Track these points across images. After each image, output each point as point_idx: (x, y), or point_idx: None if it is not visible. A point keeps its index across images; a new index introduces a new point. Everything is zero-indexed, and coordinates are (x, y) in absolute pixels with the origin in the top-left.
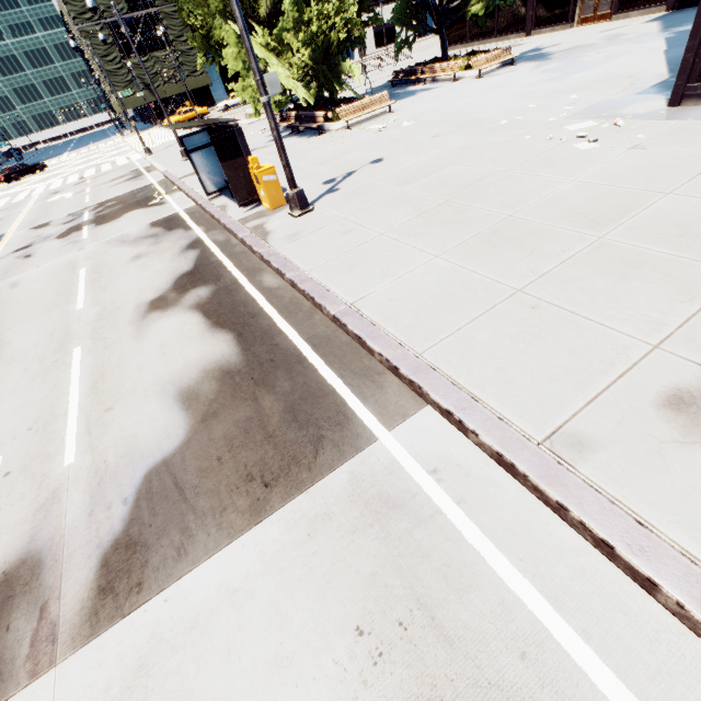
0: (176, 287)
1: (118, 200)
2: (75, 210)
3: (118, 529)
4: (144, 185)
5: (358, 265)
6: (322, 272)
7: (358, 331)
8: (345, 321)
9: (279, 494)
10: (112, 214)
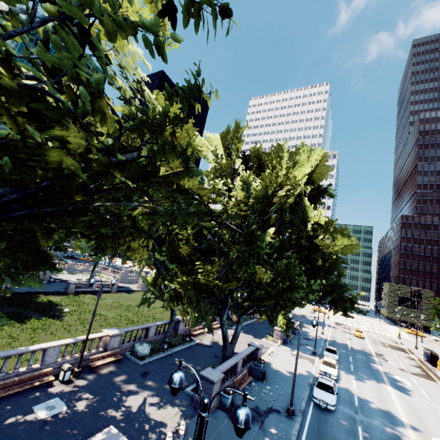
0: (415, 366)
1: (394, 346)
2: (381, 341)
3: (412, 373)
4: (401, 347)
5: None
6: None
7: None
8: None
9: (428, 379)
10: (394, 348)
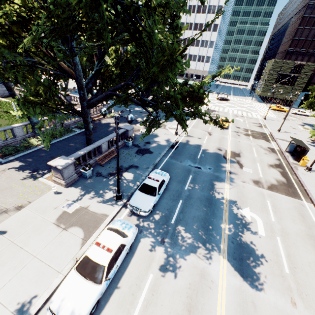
0: (275, 165)
1: (257, 133)
2: (245, 128)
3: (269, 186)
4: (263, 132)
5: (314, 187)
6: (306, 183)
7: (308, 192)
8: (307, 190)
9: (289, 196)
10: (256, 136)
